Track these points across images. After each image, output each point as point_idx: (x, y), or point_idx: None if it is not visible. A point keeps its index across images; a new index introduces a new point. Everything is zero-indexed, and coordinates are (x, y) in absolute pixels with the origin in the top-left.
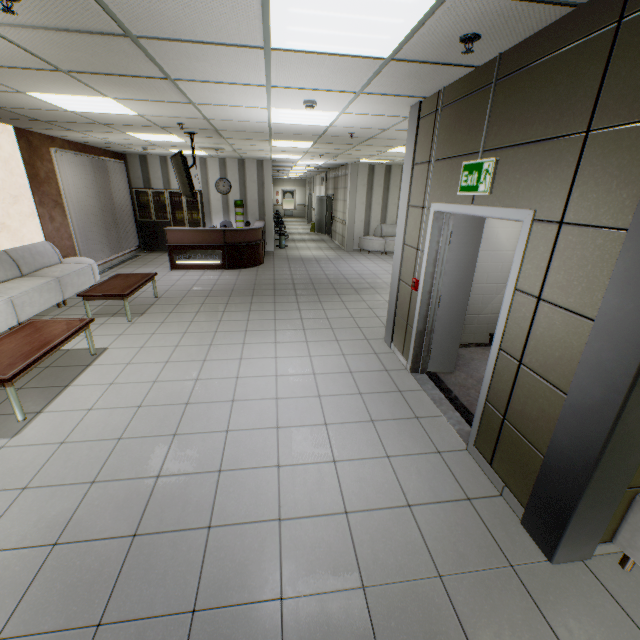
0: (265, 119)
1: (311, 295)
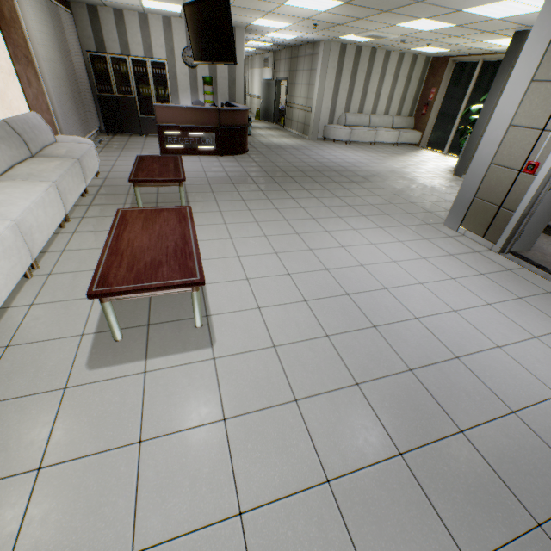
0: None
1: (331, 182)
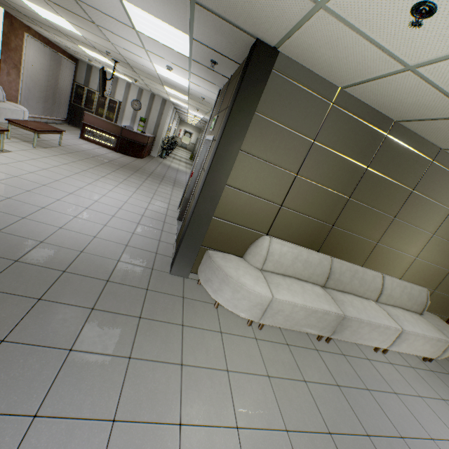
0: (153, 69)
1: (157, 180)
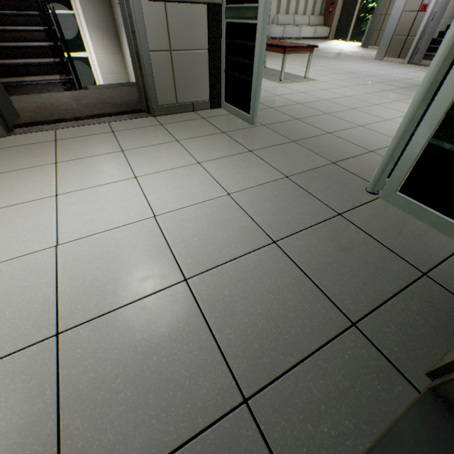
0: None
1: None
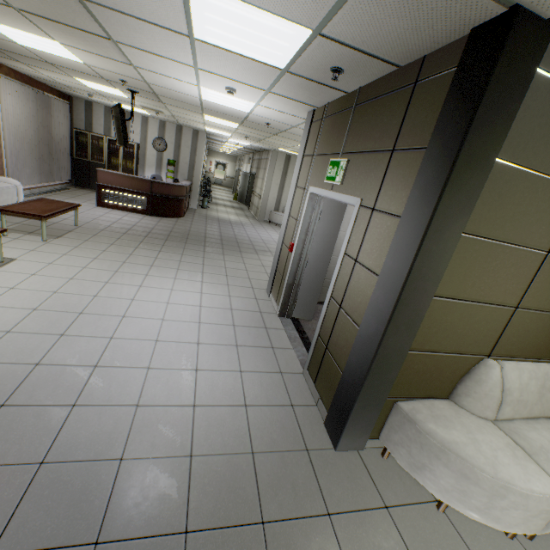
0: (196, 94)
1: (217, 248)
